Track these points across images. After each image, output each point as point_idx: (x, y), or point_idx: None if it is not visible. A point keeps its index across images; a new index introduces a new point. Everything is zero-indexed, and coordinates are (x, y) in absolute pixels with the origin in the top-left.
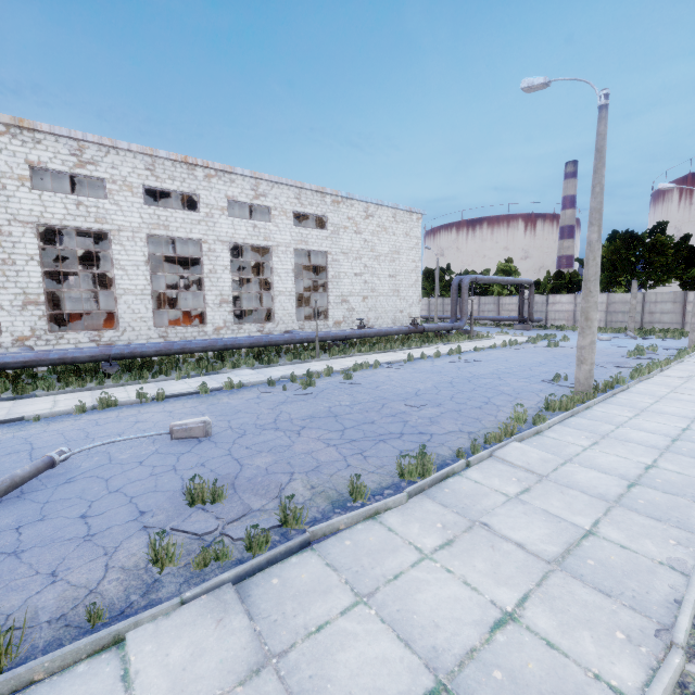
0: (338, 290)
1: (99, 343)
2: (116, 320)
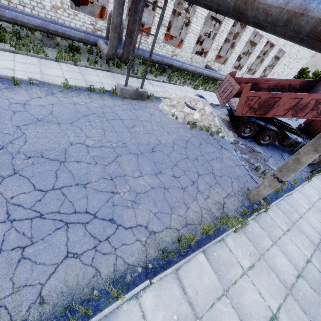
0: (275, 69)
1: (218, 69)
2: (226, 62)
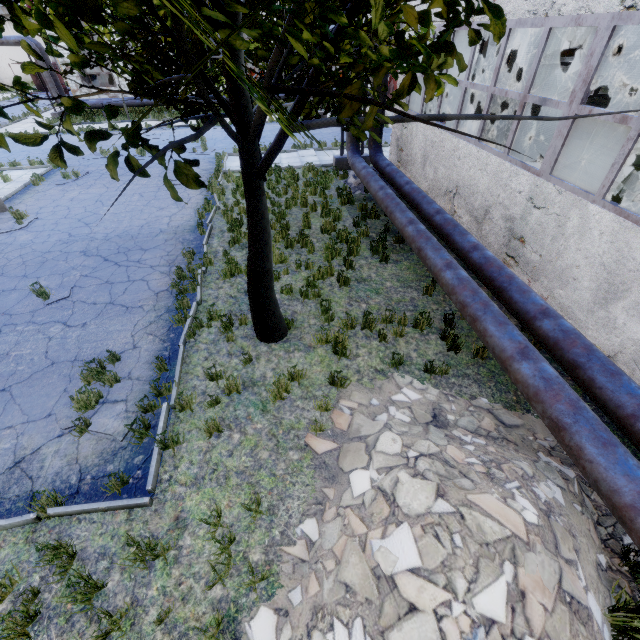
0: None
1: None
2: None
